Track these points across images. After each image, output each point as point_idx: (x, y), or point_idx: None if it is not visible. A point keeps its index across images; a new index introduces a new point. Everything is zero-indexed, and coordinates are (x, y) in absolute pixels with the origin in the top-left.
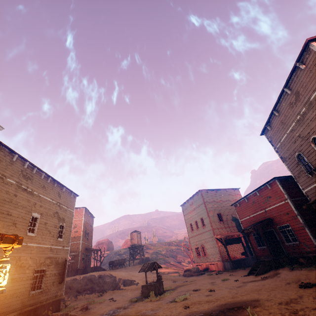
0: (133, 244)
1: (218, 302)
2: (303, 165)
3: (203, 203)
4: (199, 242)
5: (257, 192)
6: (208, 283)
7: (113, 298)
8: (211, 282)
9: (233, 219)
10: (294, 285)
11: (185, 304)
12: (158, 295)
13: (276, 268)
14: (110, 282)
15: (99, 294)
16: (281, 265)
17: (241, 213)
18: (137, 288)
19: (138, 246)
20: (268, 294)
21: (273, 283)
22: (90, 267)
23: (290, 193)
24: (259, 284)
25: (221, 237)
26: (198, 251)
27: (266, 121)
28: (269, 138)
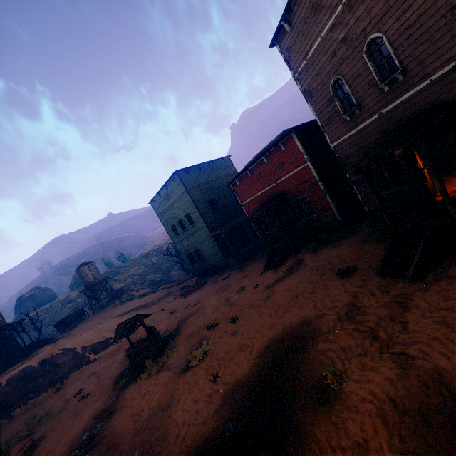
0: (88, 283)
1: (258, 346)
2: (340, 100)
3: (185, 192)
4: (190, 246)
5: (265, 159)
6: (222, 304)
7: (83, 389)
8: (224, 299)
9: (230, 202)
10: (332, 276)
11: (210, 370)
12: (158, 359)
13: (294, 252)
14: (68, 360)
15: (55, 389)
16: (298, 247)
17: (243, 194)
18: (119, 347)
19: (98, 283)
20: (312, 303)
21: (304, 278)
22: (19, 351)
23: (310, 151)
24: (288, 285)
25: (220, 232)
26: (191, 257)
27: (285, 9)
28: (286, 51)
